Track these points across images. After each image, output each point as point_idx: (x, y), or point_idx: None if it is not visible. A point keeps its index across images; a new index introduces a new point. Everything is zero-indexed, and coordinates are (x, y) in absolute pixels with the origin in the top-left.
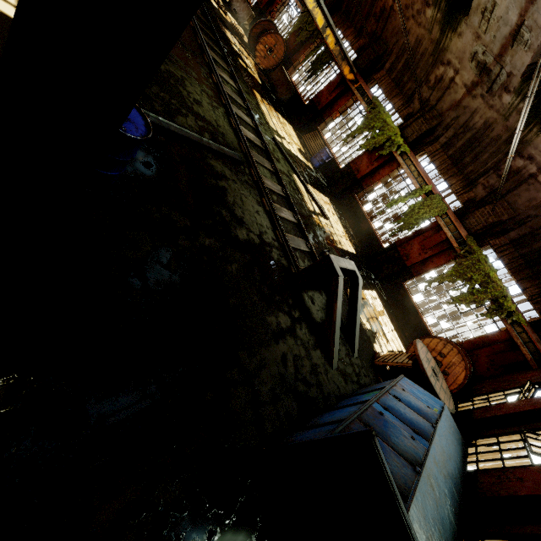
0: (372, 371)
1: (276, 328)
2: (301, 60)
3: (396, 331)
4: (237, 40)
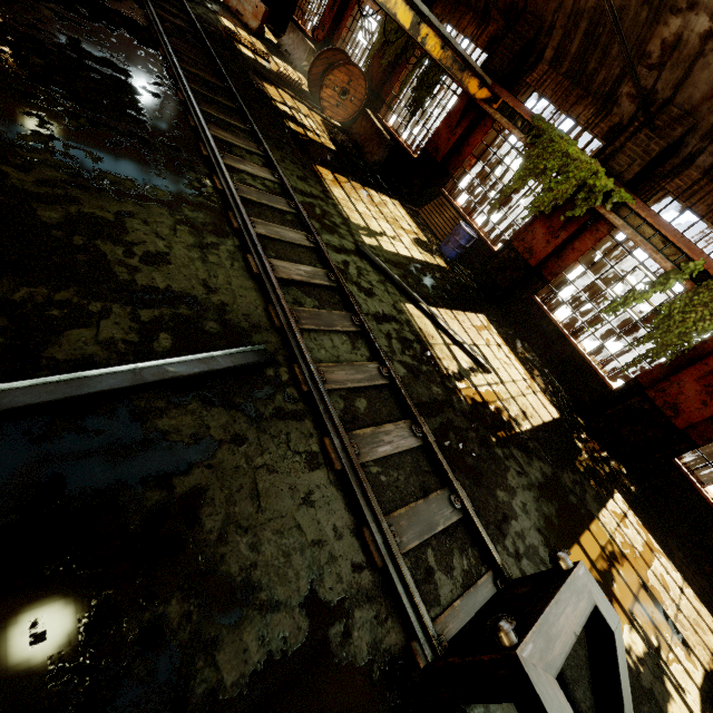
0: None
1: None
2: (396, 91)
3: (688, 584)
4: (287, 93)
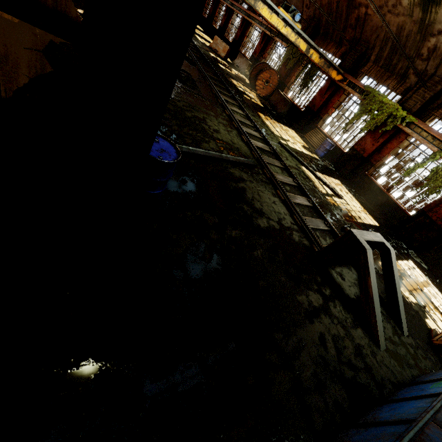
0: (431, 352)
1: (308, 307)
2: (292, 80)
3: None
4: (241, 83)
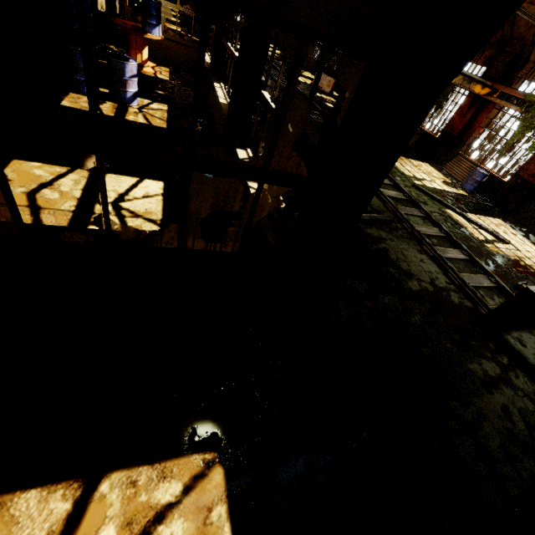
0: None
1: (483, 376)
2: None
3: None
4: None
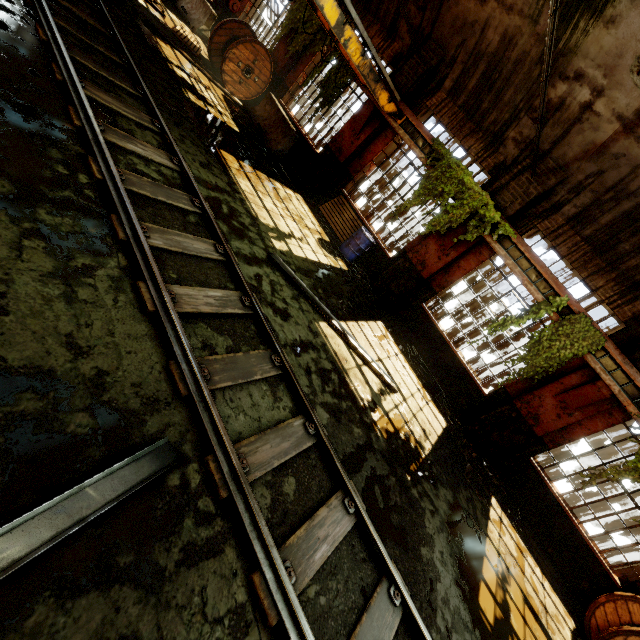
0: None
1: None
2: (300, 81)
3: (544, 576)
4: (185, 57)
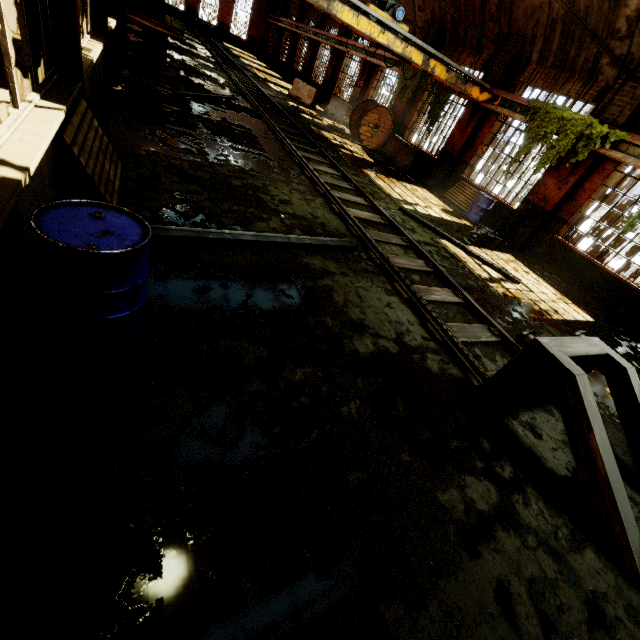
0: None
1: (466, 516)
2: (415, 118)
3: None
4: (336, 135)
